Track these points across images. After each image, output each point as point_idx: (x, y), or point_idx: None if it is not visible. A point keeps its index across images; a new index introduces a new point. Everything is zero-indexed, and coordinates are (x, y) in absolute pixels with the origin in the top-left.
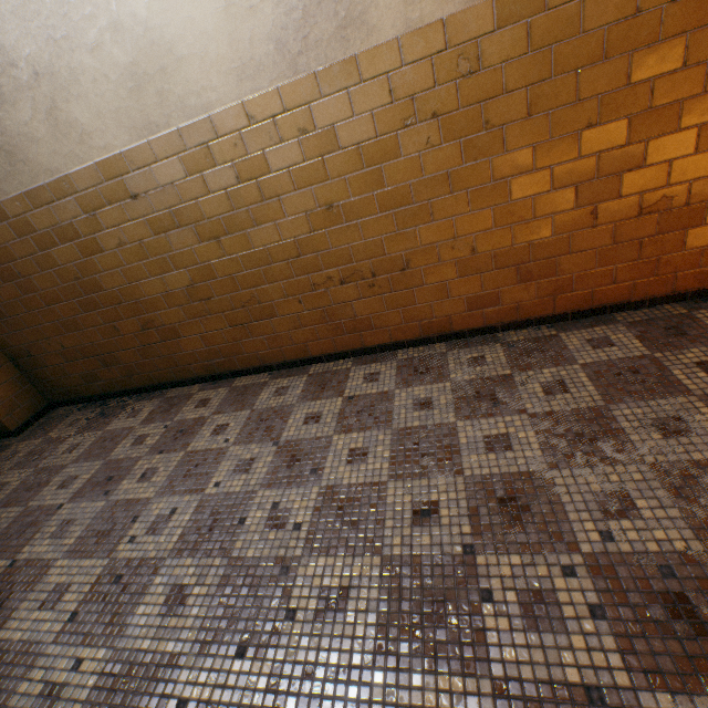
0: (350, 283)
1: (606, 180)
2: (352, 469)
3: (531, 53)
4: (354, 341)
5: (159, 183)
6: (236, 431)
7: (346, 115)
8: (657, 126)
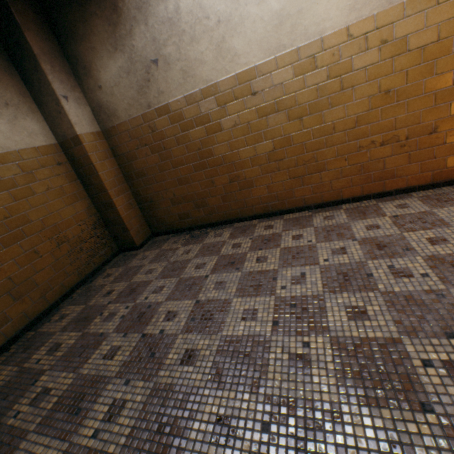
0: (386, 145)
1: None
2: (440, 247)
3: None
4: (377, 187)
5: (273, 83)
6: (312, 237)
7: (418, 28)
8: None
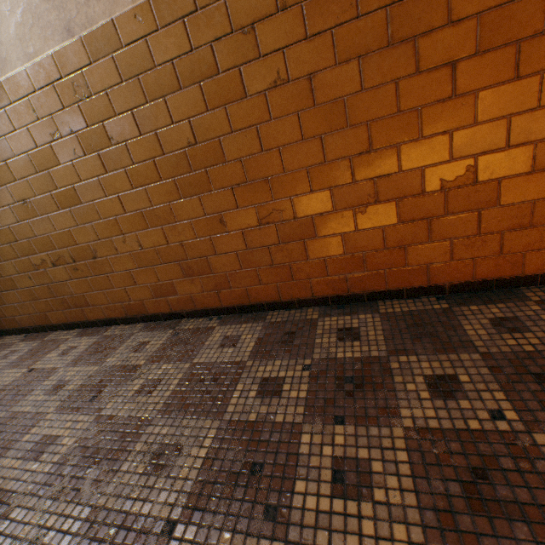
0: (60, 266)
1: (222, 192)
2: None
3: (125, 82)
4: (80, 314)
5: None
6: None
7: (11, 129)
8: (246, 147)
